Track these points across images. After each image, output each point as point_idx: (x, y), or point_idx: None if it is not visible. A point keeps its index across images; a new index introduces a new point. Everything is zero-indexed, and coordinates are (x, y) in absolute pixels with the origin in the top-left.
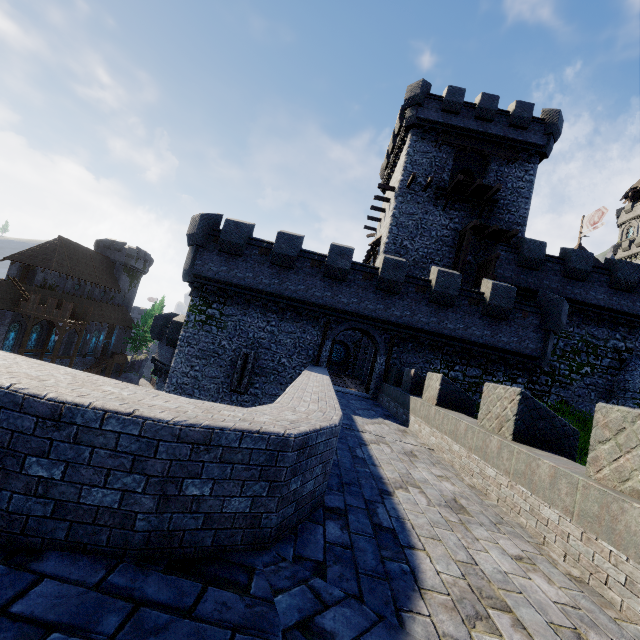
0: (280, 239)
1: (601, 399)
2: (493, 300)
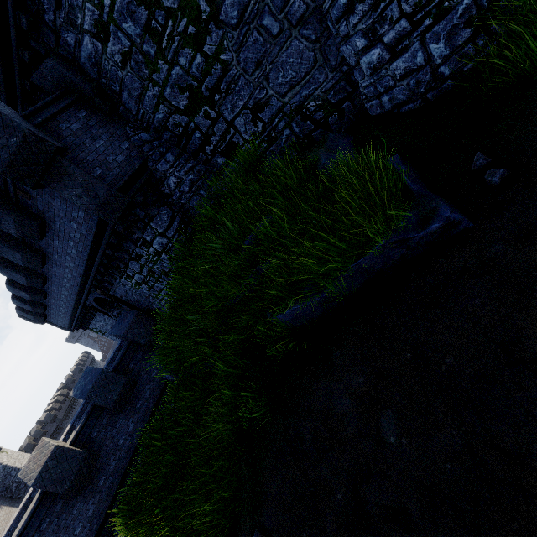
0: (19, 306)
1: (290, 2)
2: (9, 231)
